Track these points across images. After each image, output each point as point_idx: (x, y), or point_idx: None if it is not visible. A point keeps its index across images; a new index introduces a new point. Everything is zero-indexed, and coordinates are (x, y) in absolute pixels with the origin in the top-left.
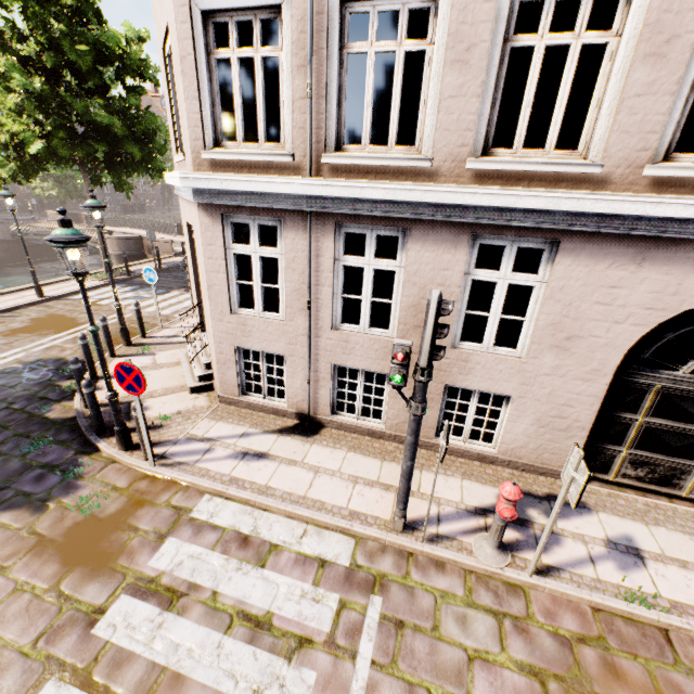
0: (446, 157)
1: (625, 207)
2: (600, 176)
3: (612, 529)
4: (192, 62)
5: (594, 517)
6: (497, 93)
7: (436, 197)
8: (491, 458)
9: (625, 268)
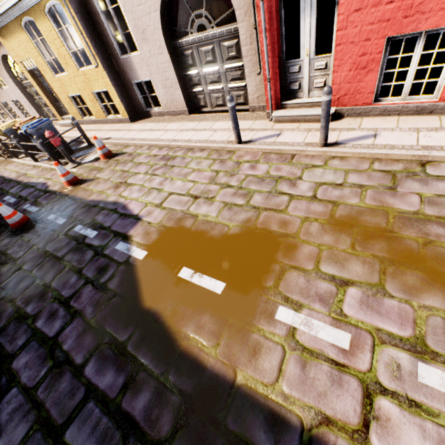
0: None
1: None
2: None
3: None
4: None
5: None
6: None
7: None
8: None
9: None
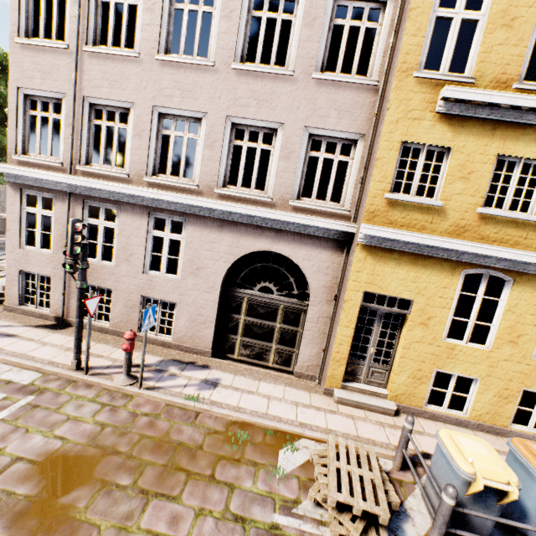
0: (135, 174)
1: (204, 204)
2: (199, 190)
3: (212, 376)
4: (15, 113)
5: (208, 371)
6: (158, 151)
7: (127, 191)
8: (169, 343)
9: (215, 233)
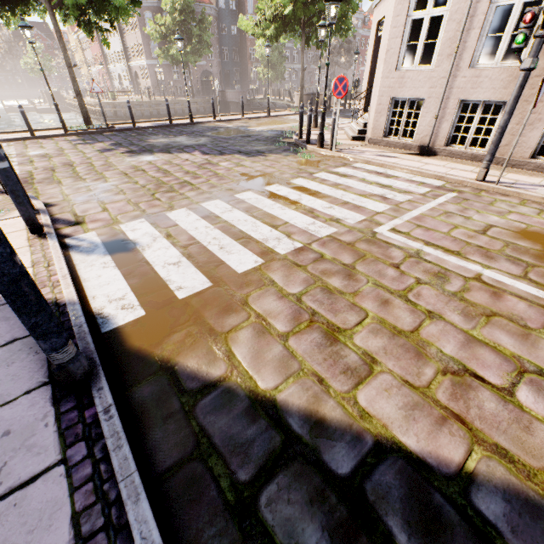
0: None
1: None
2: None
3: None
4: None
5: None
6: None
7: None
8: None
9: None
